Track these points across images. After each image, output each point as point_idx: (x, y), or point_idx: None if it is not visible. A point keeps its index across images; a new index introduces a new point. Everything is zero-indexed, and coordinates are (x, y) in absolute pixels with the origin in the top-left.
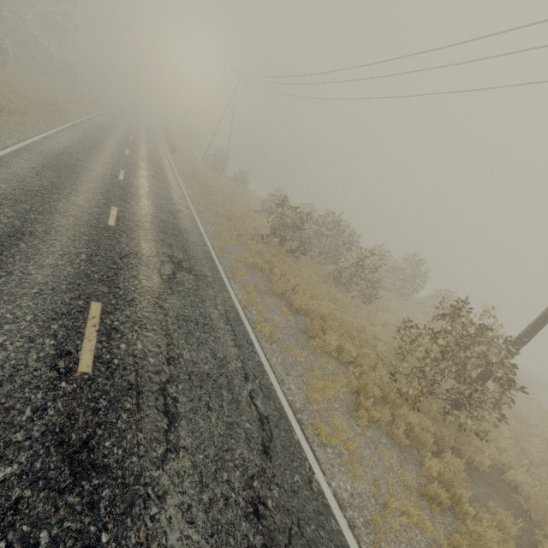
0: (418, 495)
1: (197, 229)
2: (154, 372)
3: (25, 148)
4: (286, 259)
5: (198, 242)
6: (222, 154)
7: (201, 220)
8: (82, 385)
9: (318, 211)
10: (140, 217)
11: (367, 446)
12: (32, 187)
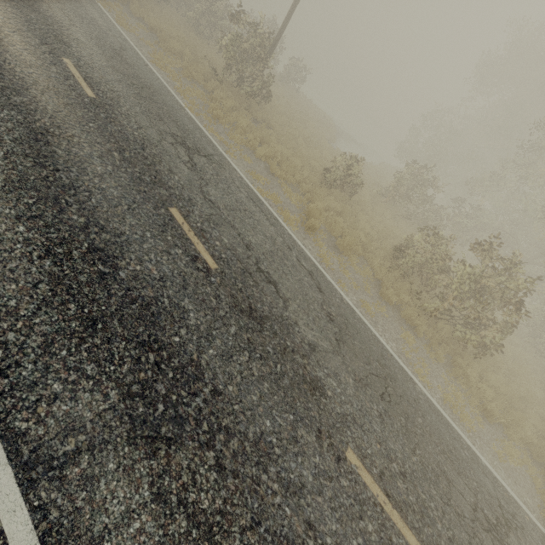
0: (208, 99)
1: None
2: (52, 2)
3: None
4: None
5: None
6: None
7: None
8: None
9: None
10: None
11: (186, 82)
12: None
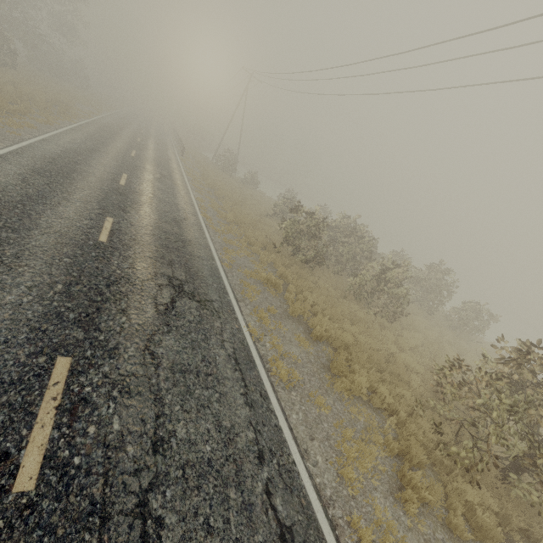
0: None
1: (203, 239)
2: (132, 471)
3: (16, 151)
4: (301, 271)
5: (204, 256)
6: (232, 154)
7: (209, 228)
8: (13, 521)
9: (331, 213)
10: (139, 229)
11: None
12: (14, 197)
